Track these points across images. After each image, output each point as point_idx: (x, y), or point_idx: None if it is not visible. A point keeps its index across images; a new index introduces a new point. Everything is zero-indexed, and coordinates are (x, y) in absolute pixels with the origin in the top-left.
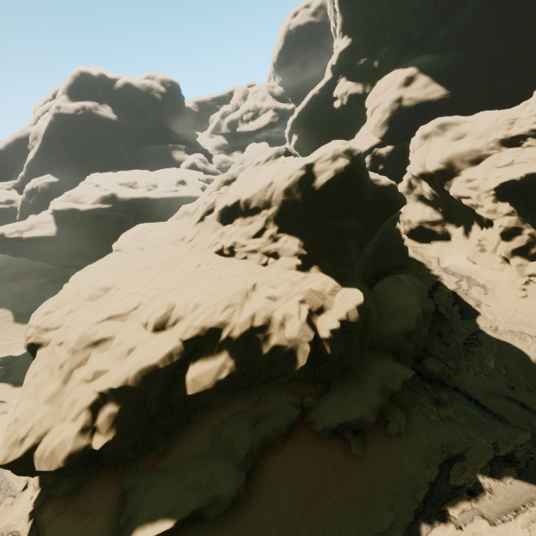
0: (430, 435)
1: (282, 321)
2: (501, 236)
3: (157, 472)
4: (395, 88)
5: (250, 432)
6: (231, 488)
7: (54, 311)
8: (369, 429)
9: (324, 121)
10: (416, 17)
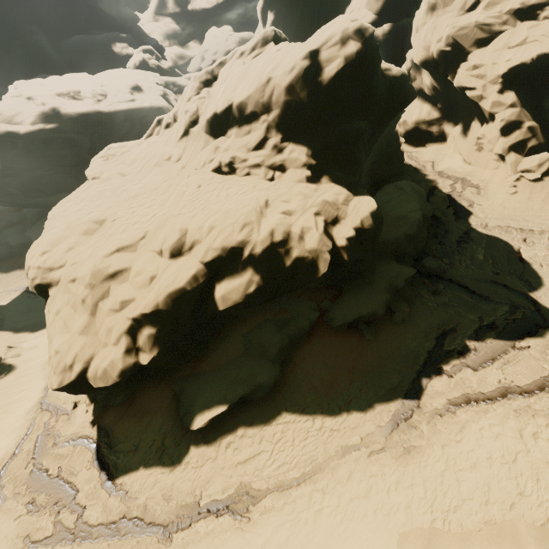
0: (429, 318)
1: (301, 234)
2: (501, 132)
3: (202, 375)
4: None
5: (278, 335)
6: (270, 377)
7: (50, 251)
8: (378, 320)
9: None
10: None
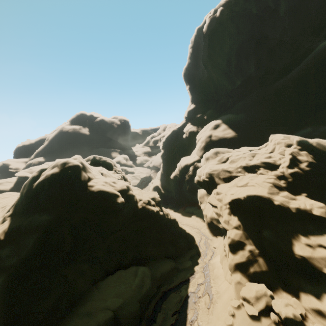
0: None
1: None
2: (229, 247)
3: None
4: (209, 130)
5: None
6: None
7: None
8: None
9: (178, 144)
10: (228, 96)
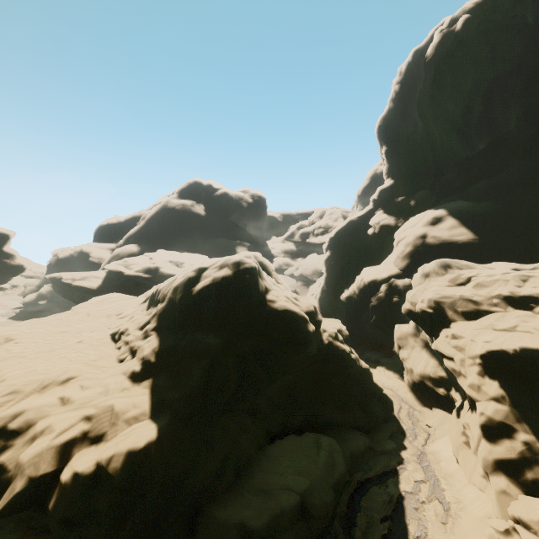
0: None
1: (38, 433)
2: (482, 430)
3: None
4: (421, 225)
5: None
6: None
7: None
8: None
9: (357, 243)
10: (458, 169)
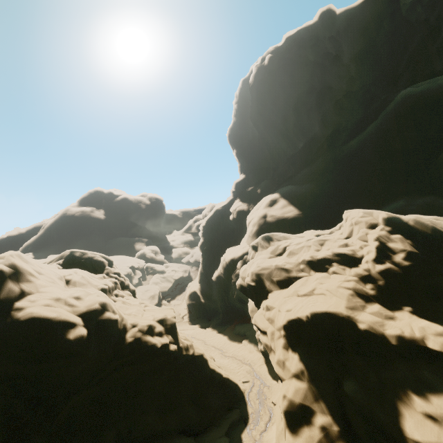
0: None
1: None
2: (285, 418)
3: None
4: (263, 207)
5: None
6: None
7: None
8: None
9: (223, 228)
10: (288, 163)
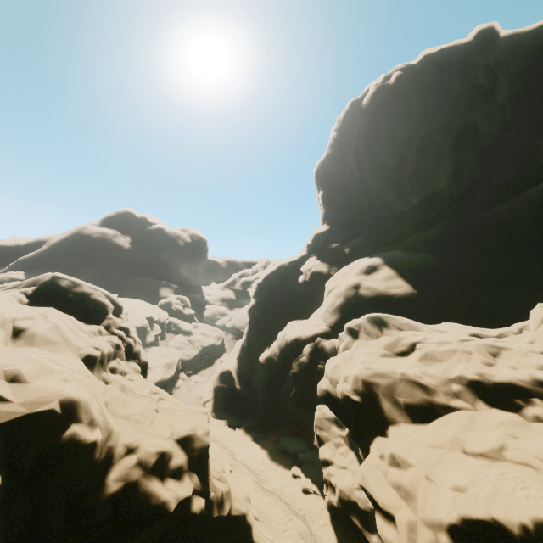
0: None
1: None
2: None
3: None
4: (355, 273)
5: None
6: None
7: None
8: None
9: (287, 292)
10: (394, 221)
